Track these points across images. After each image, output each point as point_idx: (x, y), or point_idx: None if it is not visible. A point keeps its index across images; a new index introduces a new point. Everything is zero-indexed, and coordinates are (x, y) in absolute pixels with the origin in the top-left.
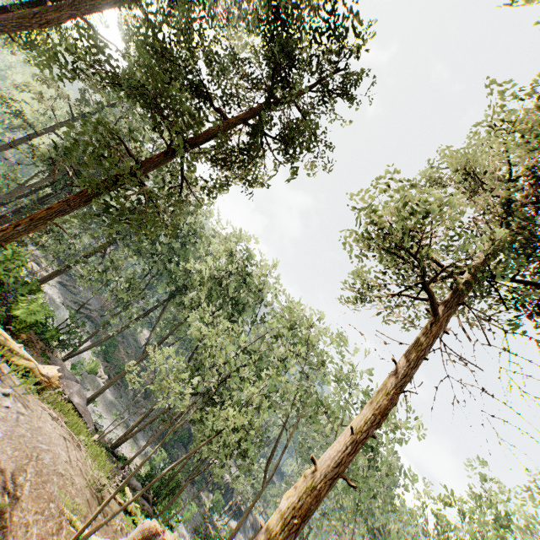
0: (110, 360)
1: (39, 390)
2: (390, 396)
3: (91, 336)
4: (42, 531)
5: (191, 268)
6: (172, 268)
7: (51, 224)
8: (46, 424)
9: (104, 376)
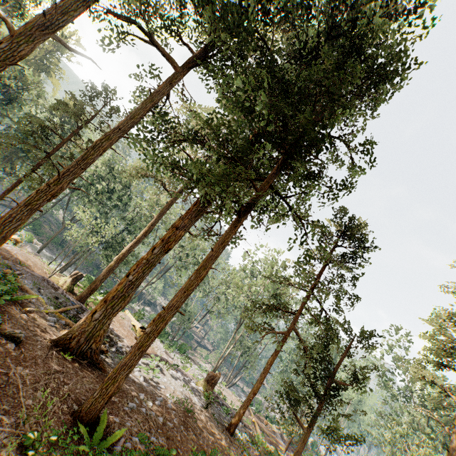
0: (40, 234)
1: (14, 244)
2: (150, 227)
3: None
4: (41, 273)
5: None
6: None
7: None
8: (26, 253)
9: (39, 244)
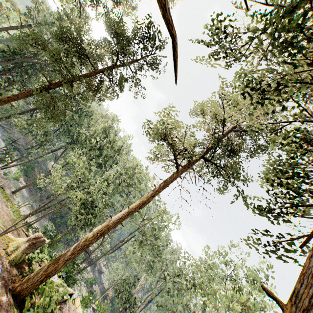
0: (28, 175)
1: None
2: (148, 198)
3: (18, 159)
4: None
5: (81, 132)
6: (71, 130)
7: (1, 91)
8: None
9: (23, 183)
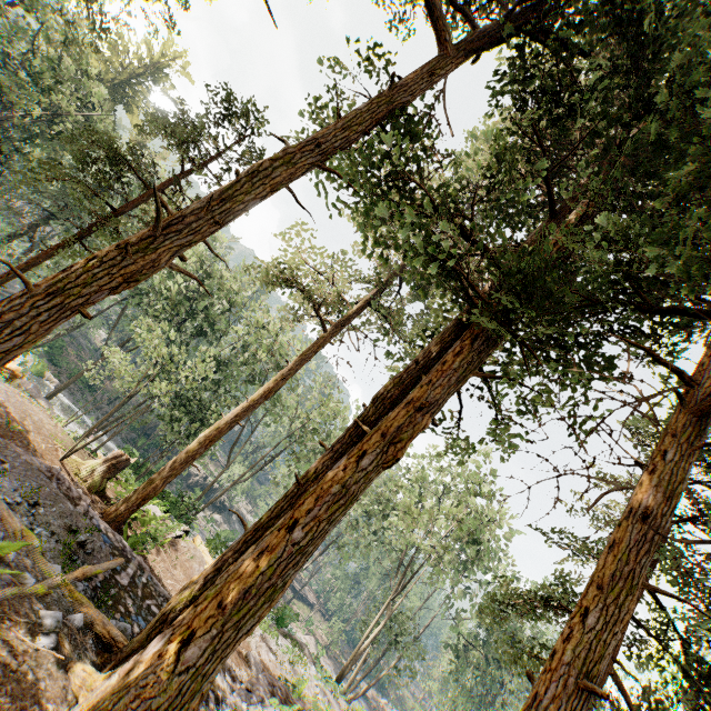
0: (59, 364)
1: (7, 380)
2: (277, 382)
3: None
4: (48, 448)
5: None
6: None
7: None
8: (27, 401)
9: (54, 380)
